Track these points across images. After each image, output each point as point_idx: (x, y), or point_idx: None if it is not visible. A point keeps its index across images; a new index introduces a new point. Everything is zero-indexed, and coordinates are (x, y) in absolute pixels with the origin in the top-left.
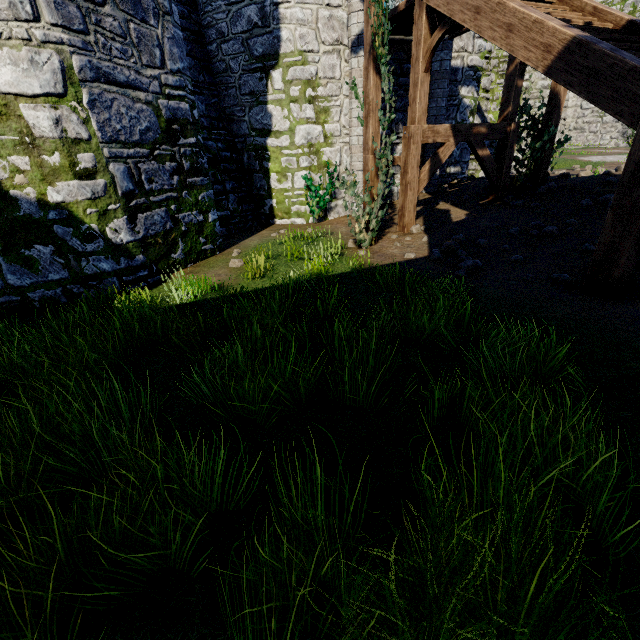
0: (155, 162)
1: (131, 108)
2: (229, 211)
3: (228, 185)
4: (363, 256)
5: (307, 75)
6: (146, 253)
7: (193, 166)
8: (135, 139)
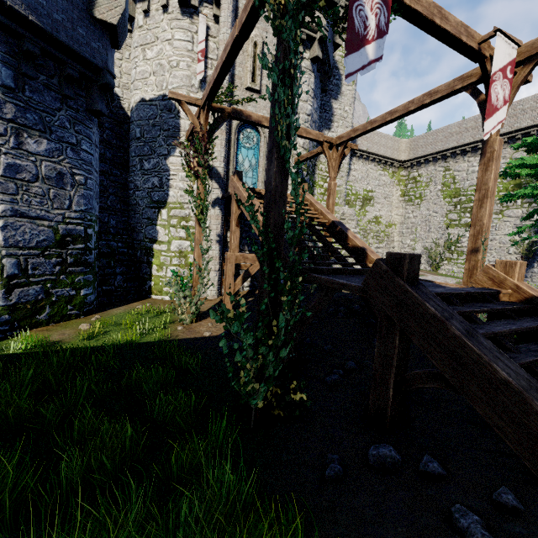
0: (43, 258)
1: (35, 229)
2: (114, 286)
3: (118, 269)
4: (178, 330)
5: (183, 214)
6: (13, 314)
7: (76, 261)
8: (31, 245)
